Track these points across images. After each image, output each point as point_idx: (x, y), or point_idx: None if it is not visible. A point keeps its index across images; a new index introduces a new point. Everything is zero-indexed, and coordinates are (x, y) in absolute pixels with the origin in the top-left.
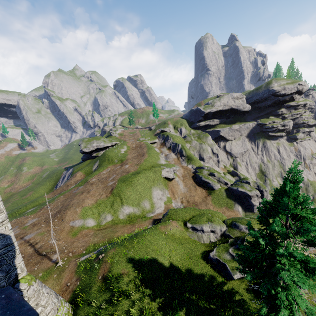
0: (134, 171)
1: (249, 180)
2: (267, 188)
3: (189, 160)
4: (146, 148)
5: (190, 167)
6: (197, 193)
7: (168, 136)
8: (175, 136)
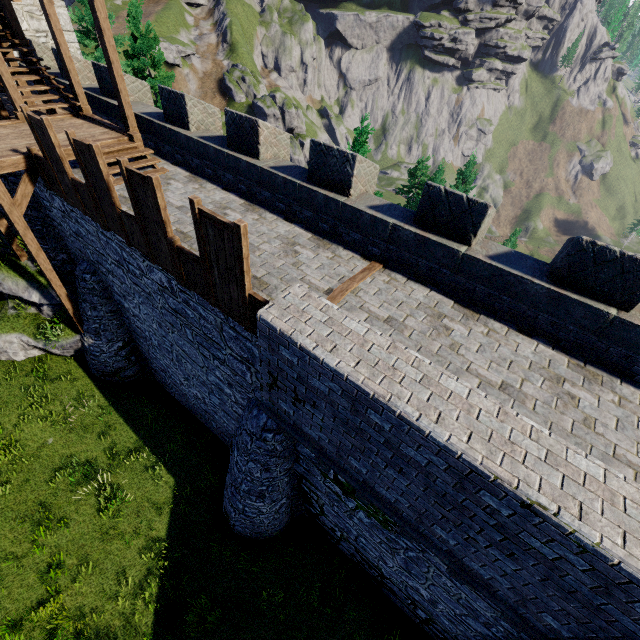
0: (114, 34)
1: (276, 94)
2: (292, 109)
3: (231, 52)
4: (162, 6)
5: (225, 64)
6: (213, 103)
7: None
8: None
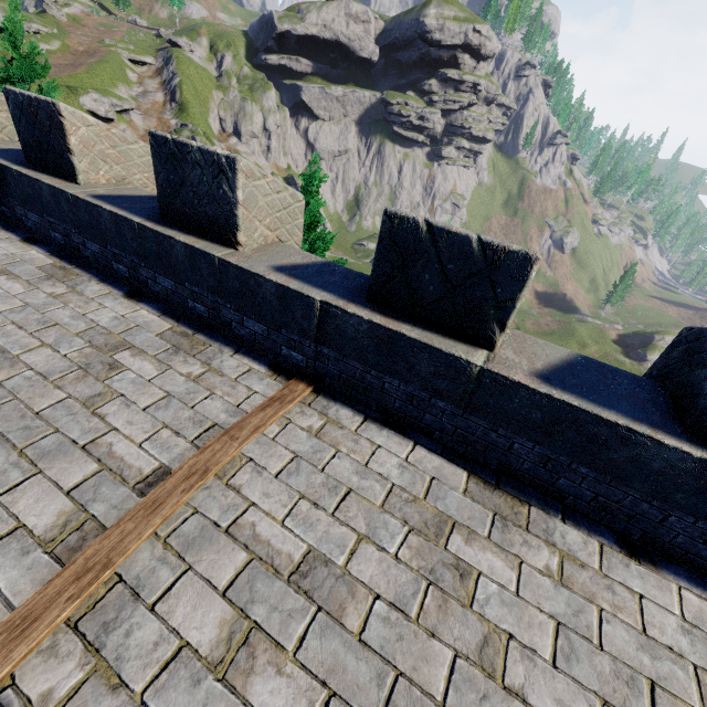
0: None
1: None
2: None
3: (181, 111)
4: (96, 59)
5: (173, 123)
6: None
7: (171, 54)
8: (184, 60)
